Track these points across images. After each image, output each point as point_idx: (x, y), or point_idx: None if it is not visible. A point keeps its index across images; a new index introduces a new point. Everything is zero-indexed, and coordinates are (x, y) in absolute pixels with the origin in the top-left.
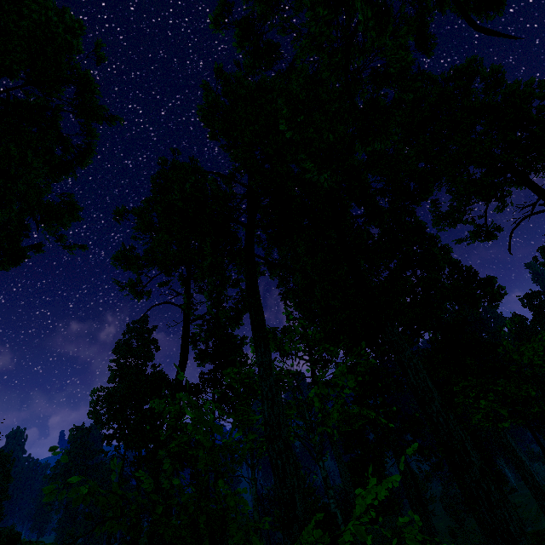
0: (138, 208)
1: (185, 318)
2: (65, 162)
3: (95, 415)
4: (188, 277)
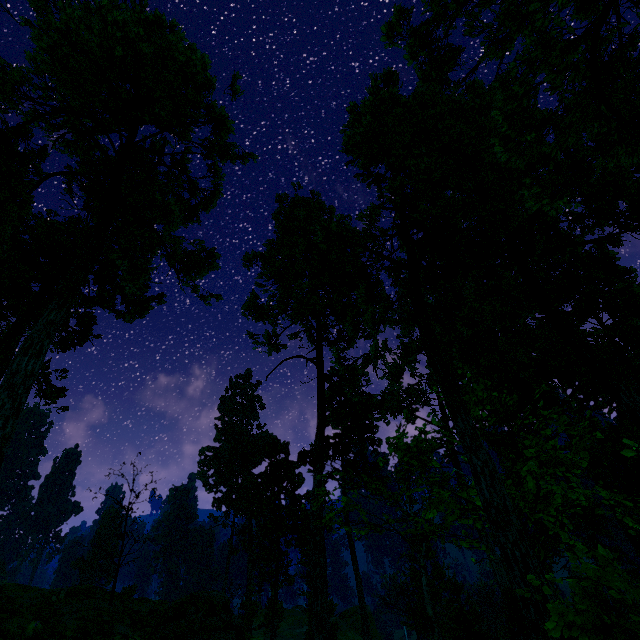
0: (268, 252)
1: (319, 375)
2: (190, 207)
3: (203, 476)
4: (319, 327)
